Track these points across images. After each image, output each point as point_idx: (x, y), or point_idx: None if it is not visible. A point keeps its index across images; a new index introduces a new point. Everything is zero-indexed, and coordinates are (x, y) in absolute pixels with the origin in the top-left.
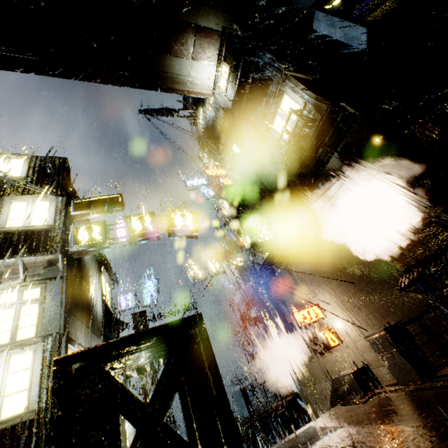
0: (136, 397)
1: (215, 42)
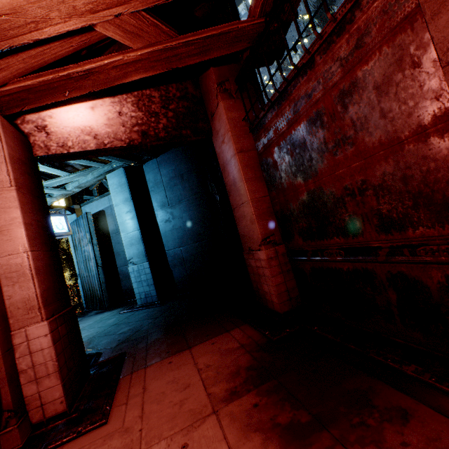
0: None
1: None
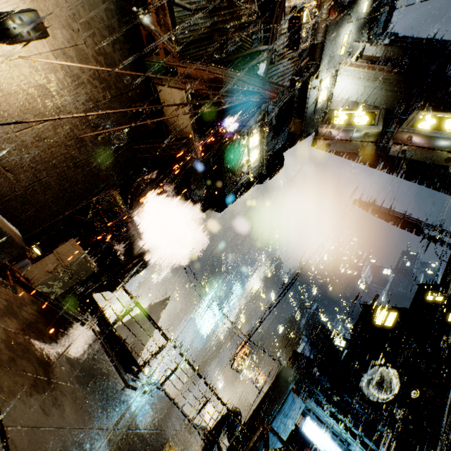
0: (271, 449)
1: None
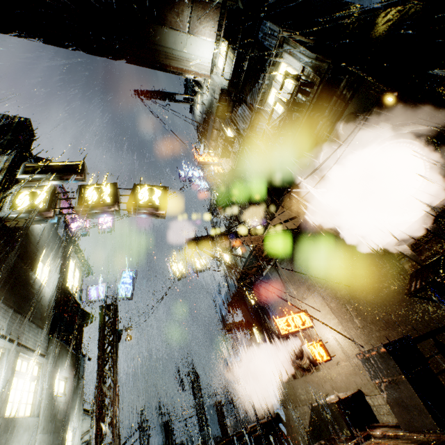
0: None
1: (214, 15)
